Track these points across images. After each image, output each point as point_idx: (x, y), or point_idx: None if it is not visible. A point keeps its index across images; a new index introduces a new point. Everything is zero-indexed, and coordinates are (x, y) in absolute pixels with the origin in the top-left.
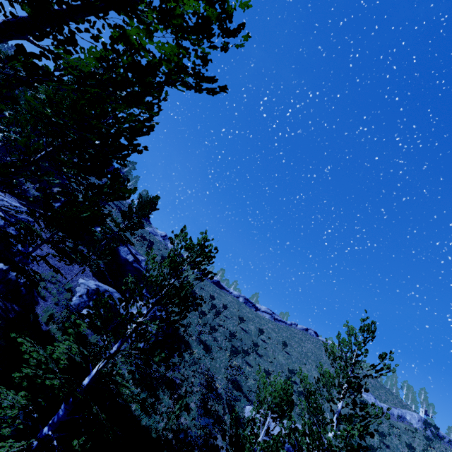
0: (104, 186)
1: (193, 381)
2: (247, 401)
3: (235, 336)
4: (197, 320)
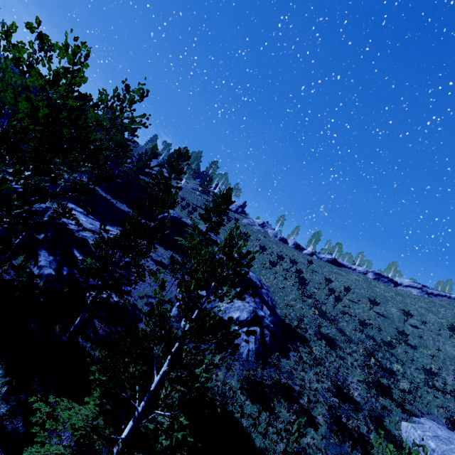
0: (145, 200)
1: (317, 386)
2: (403, 412)
3: (368, 325)
4: (312, 310)
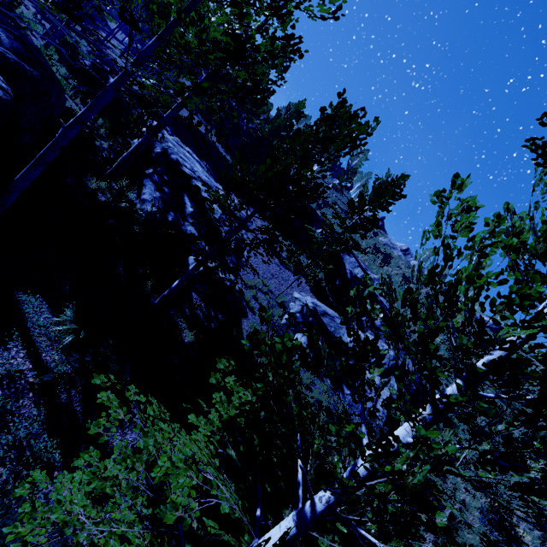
0: (319, 124)
1: (463, 498)
2: None
3: None
4: None
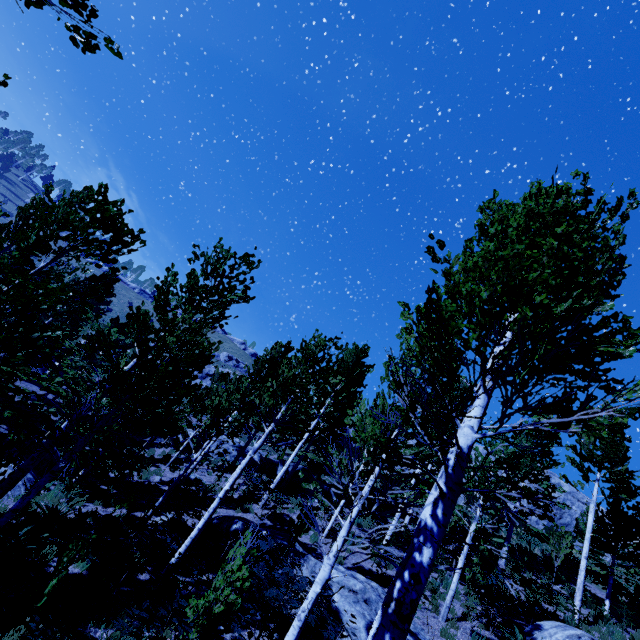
0: None
1: None
2: None
3: None
4: None
